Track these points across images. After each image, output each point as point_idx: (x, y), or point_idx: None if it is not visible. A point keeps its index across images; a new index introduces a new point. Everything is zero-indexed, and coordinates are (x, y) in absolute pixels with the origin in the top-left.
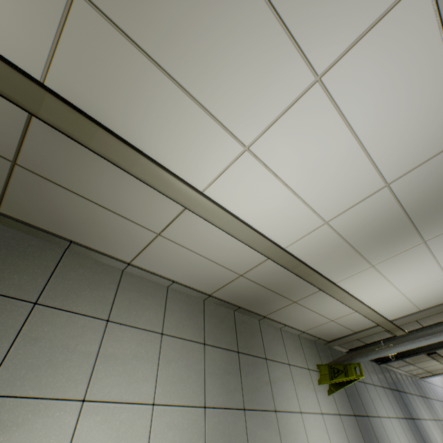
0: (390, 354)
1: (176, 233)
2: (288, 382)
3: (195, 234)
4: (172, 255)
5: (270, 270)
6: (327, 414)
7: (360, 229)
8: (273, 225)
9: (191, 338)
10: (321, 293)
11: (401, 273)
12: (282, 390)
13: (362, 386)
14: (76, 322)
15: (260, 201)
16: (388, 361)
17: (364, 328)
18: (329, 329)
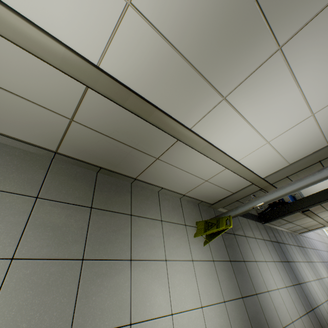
0: (257, 205)
1: None
2: (156, 235)
3: None
4: None
5: (103, 109)
6: (198, 261)
7: (185, 19)
8: (51, 11)
9: (15, 190)
10: (181, 146)
11: (261, 110)
12: (146, 241)
13: (243, 239)
14: None
15: None
16: (270, 221)
17: (240, 188)
18: (208, 191)
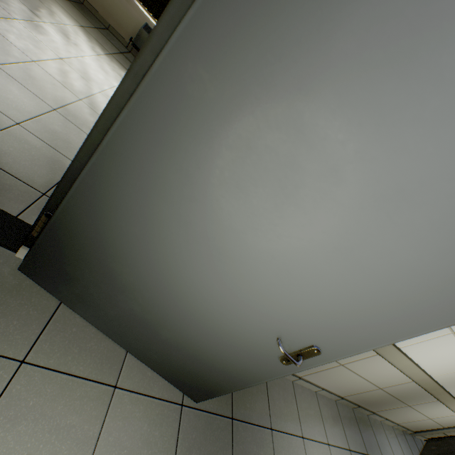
0: None
1: (355, 364)
2: None
3: (369, 366)
4: (338, 374)
5: (407, 387)
6: None
7: None
8: (435, 365)
9: (342, 445)
10: (436, 402)
11: None
12: None
13: None
14: (291, 443)
15: (437, 354)
16: None
17: (454, 425)
18: (422, 423)
